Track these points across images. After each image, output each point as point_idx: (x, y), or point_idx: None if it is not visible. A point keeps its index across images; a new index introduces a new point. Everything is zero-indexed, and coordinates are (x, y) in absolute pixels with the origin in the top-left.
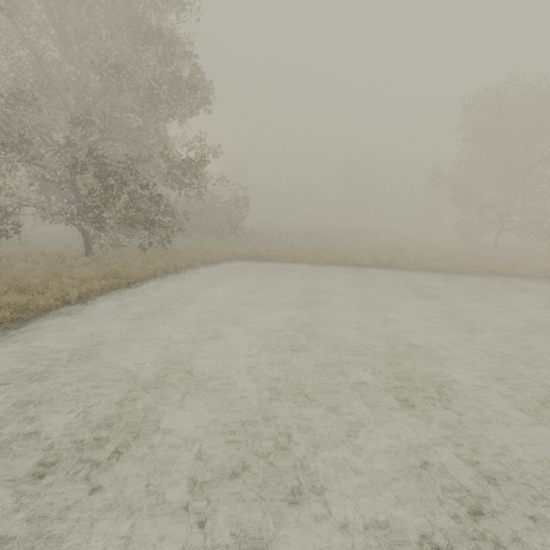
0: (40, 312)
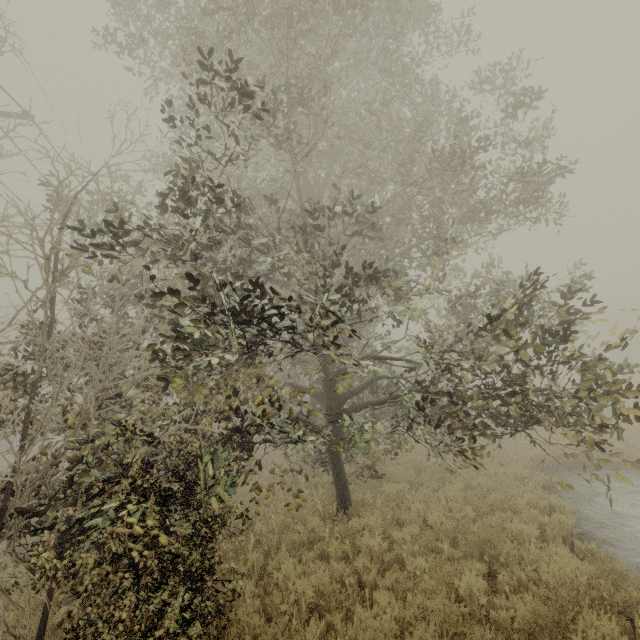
0: None
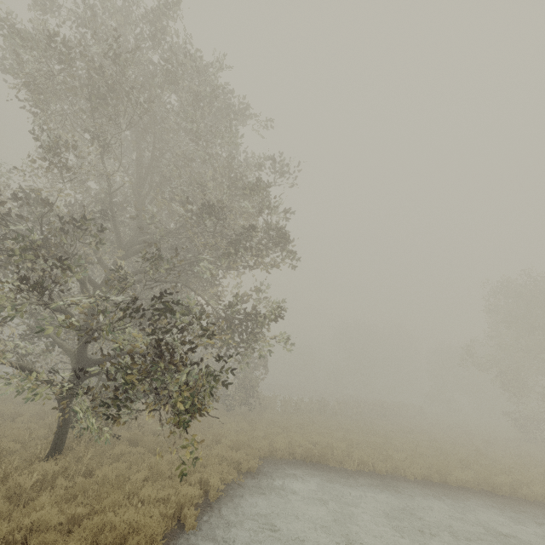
0: None
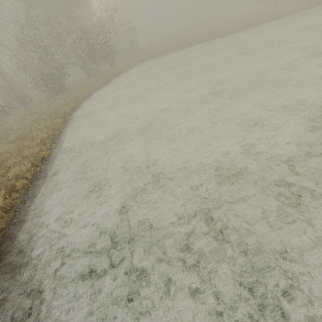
0: (97, 89)
